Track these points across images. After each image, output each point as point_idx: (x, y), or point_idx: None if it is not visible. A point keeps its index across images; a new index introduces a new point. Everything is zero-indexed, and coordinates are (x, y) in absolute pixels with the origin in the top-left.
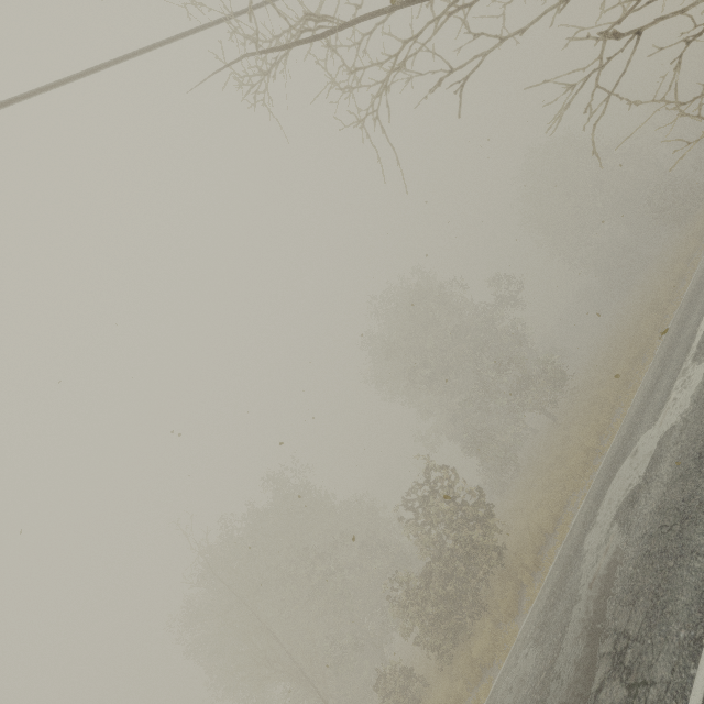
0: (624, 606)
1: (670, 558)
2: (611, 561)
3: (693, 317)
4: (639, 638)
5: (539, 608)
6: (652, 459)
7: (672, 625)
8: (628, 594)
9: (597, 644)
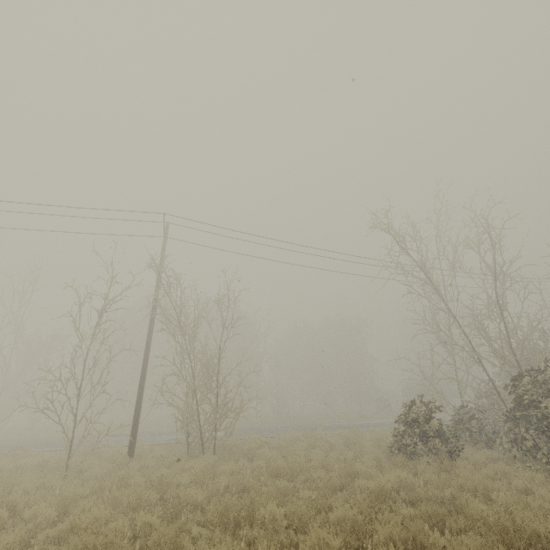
0: None
1: None
2: None
3: None
4: None
5: None
6: None
7: None
8: None
9: None
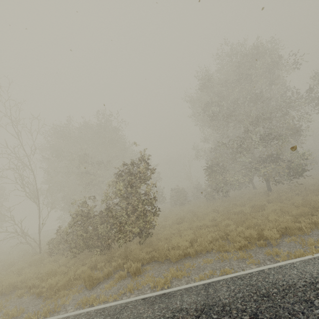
0: None
1: None
2: None
3: None
4: None
5: None
6: None
7: None
8: None
9: None
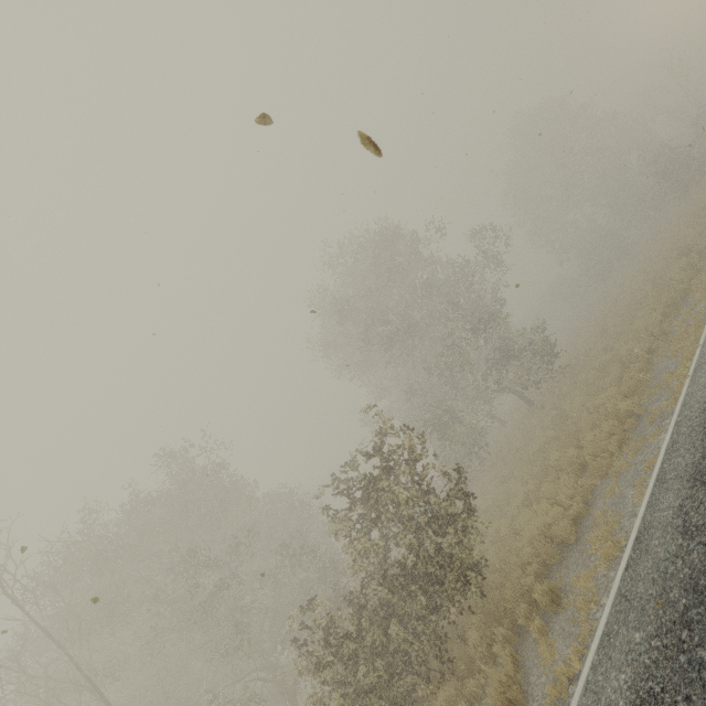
0: None
1: None
2: None
3: None
4: None
5: None
6: None
7: None
8: None
9: None
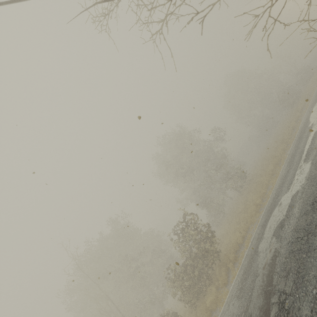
0: (282, 278)
1: (303, 253)
2: (273, 256)
3: (301, 143)
4: (292, 294)
5: (238, 280)
6: (289, 206)
7: (308, 287)
8: (283, 272)
9: (270, 297)
